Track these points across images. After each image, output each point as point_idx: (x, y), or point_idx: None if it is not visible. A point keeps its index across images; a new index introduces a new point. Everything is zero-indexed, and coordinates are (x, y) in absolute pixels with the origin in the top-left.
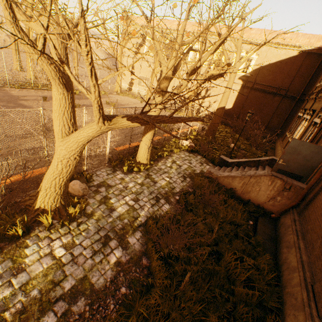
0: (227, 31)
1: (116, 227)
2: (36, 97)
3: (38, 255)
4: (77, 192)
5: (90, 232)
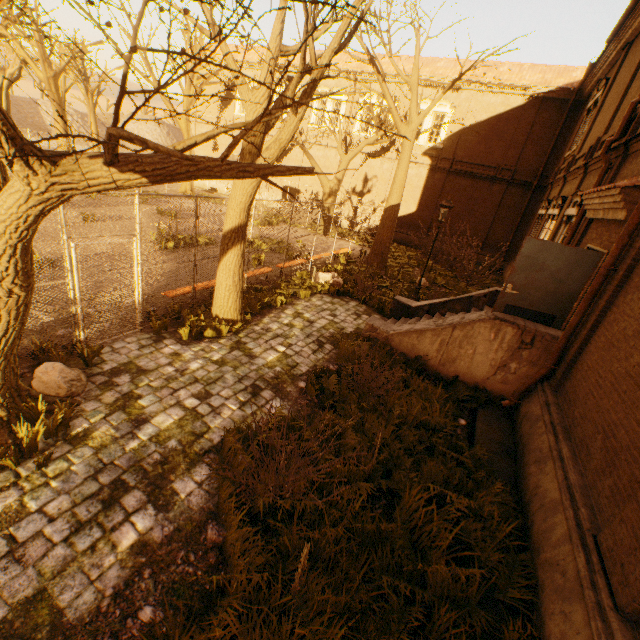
0: None
1: (147, 460)
2: None
3: None
4: (55, 390)
5: (75, 477)
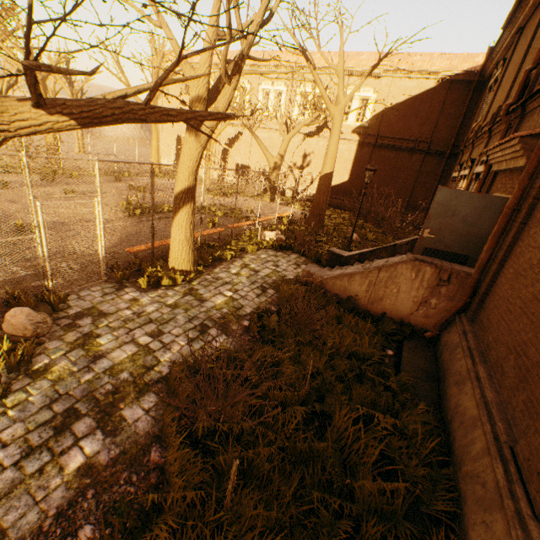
0: None
1: (100, 391)
2: None
3: None
4: (22, 331)
5: (31, 407)
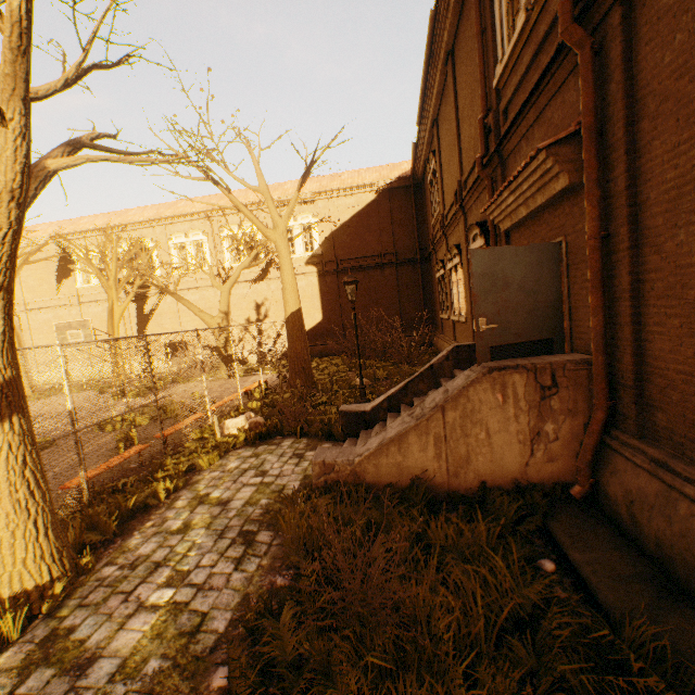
0: None
1: None
2: None
3: None
4: None
5: None
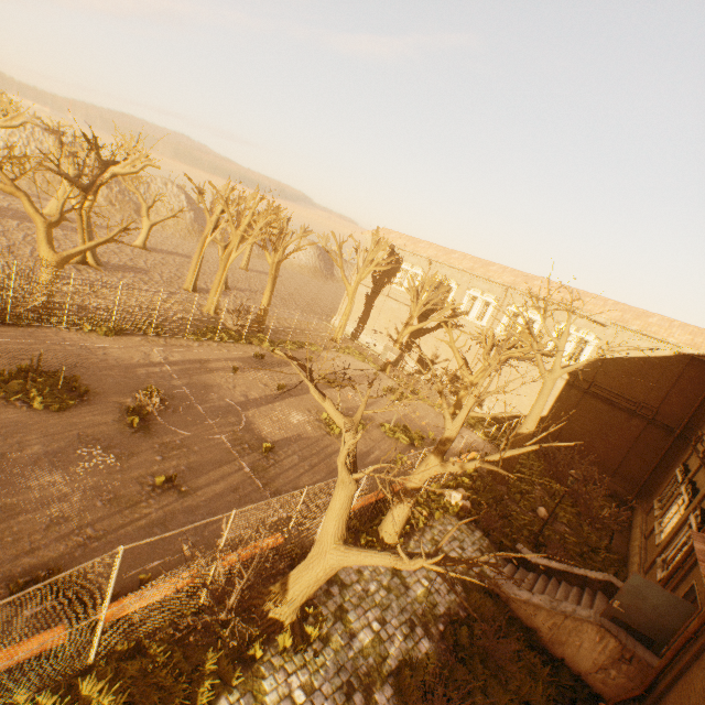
0: (535, 445)
1: (360, 669)
2: (223, 363)
3: (278, 695)
4: None
5: (329, 670)
